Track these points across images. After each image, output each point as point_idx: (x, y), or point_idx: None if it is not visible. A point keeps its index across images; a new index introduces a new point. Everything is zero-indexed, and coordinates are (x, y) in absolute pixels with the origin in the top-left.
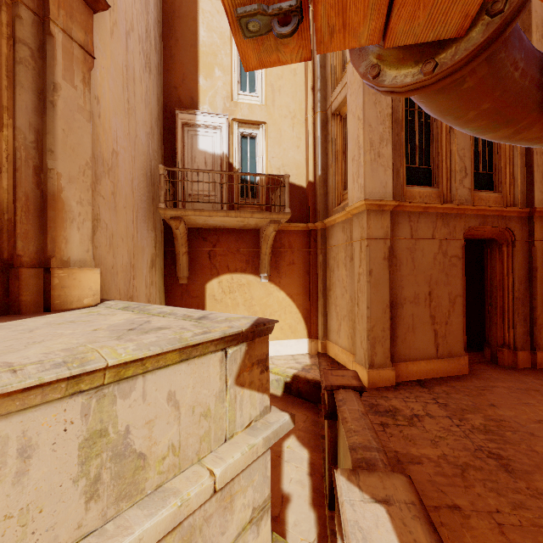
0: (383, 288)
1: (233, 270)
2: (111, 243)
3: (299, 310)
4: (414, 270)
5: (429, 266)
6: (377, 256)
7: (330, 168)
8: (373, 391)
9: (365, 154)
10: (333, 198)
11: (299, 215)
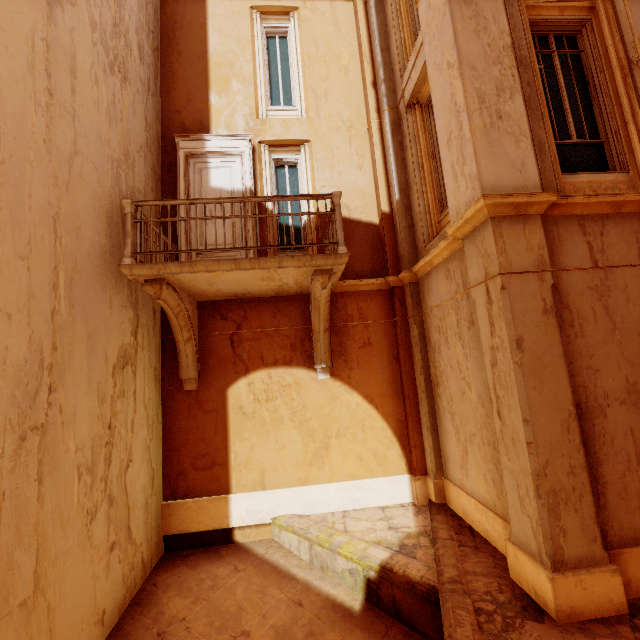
0: (555, 376)
1: (271, 362)
2: None
3: (387, 424)
4: (614, 331)
5: None
6: (527, 308)
7: (413, 185)
8: (578, 639)
9: (471, 117)
10: (424, 230)
11: (373, 267)
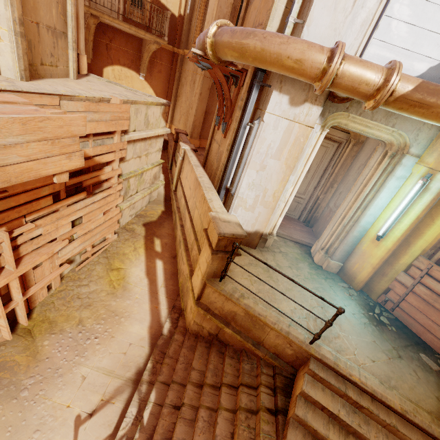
0: (204, 104)
1: (123, 64)
2: None
3: None
4: None
5: None
6: (205, 87)
7: (195, 12)
8: None
9: None
10: (193, 37)
11: (170, 38)
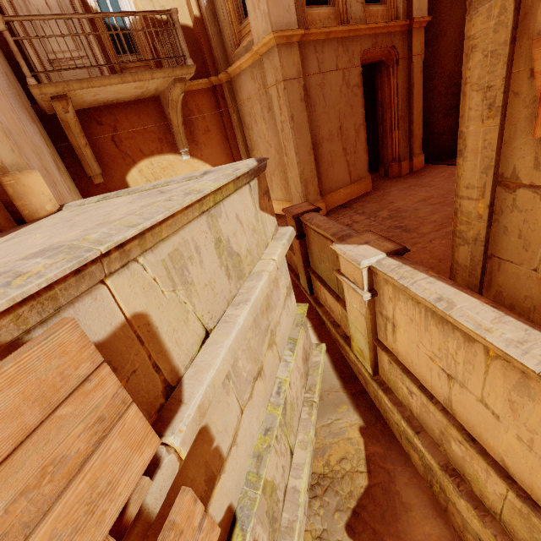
0: (305, 132)
1: (149, 153)
2: (15, 141)
3: None
4: (326, 107)
5: (337, 101)
6: (295, 99)
7: None
8: None
9: None
10: (231, 38)
11: (197, 69)
